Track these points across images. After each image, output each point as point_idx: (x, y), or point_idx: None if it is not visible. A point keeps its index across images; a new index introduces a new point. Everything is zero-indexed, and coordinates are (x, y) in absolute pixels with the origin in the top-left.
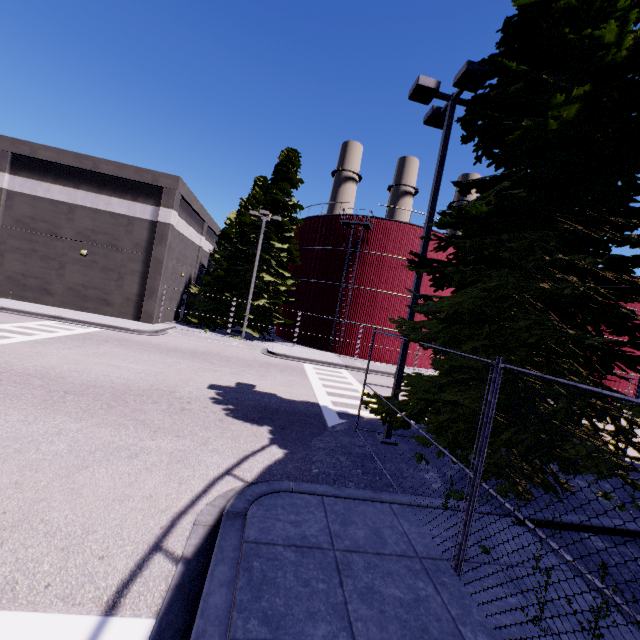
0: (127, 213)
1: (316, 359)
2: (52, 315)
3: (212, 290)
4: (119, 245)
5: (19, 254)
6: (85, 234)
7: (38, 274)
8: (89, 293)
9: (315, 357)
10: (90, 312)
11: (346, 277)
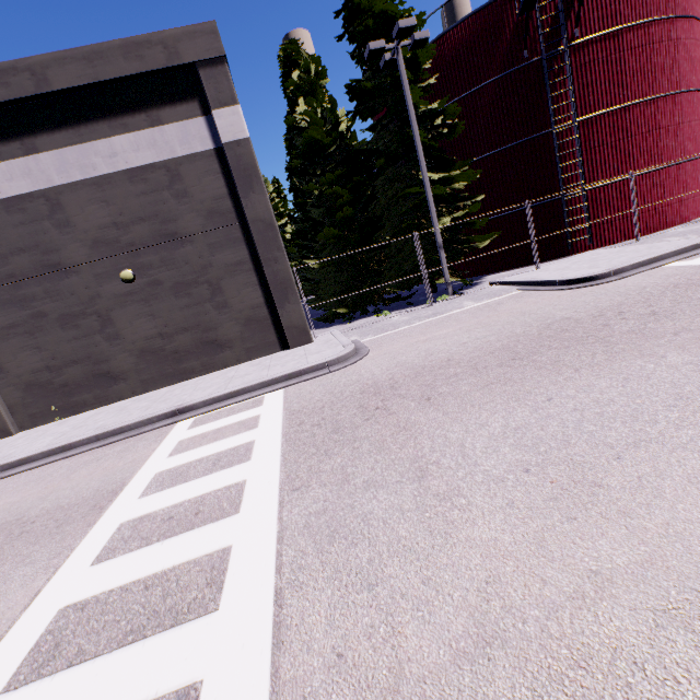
0: (157, 158)
1: (669, 251)
2: (166, 412)
3: (341, 250)
4: (178, 230)
5: (17, 336)
6: (107, 239)
7: (74, 355)
8: (178, 344)
9: (641, 254)
10: (199, 375)
11: (552, 113)
